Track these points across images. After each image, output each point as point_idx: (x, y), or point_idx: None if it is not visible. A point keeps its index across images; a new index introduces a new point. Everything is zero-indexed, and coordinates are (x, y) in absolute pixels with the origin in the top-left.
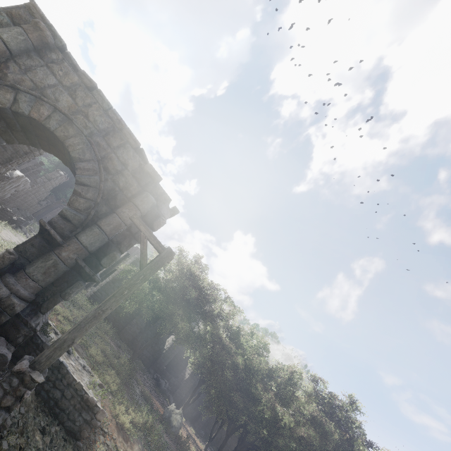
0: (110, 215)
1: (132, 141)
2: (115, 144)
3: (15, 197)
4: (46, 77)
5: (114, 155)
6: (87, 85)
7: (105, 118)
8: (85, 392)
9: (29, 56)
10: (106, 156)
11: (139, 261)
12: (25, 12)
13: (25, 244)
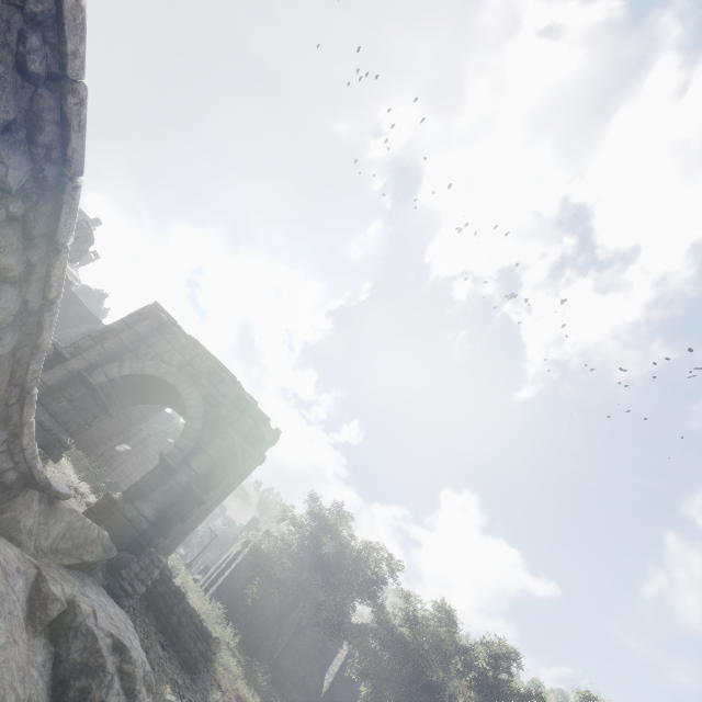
0: (215, 441)
1: (230, 376)
2: (216, 382)
3: (120, 481)
4: (164, 347)
5: (215, 391)
6: (193, 344)
7: (207, 364)
8: (199, 620)
9: (153, 337)
10: (209, 393)
11: (268, 535)
12: (151, 310)
13: (149, 475)
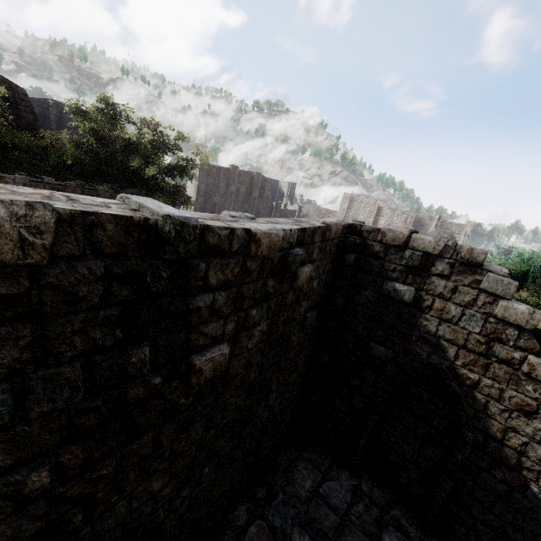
0: None
1: None
2: None
3: None
4: None
5: None
6: None
7: None
8: None
9: None
10: None
11: None
12: None
13: None
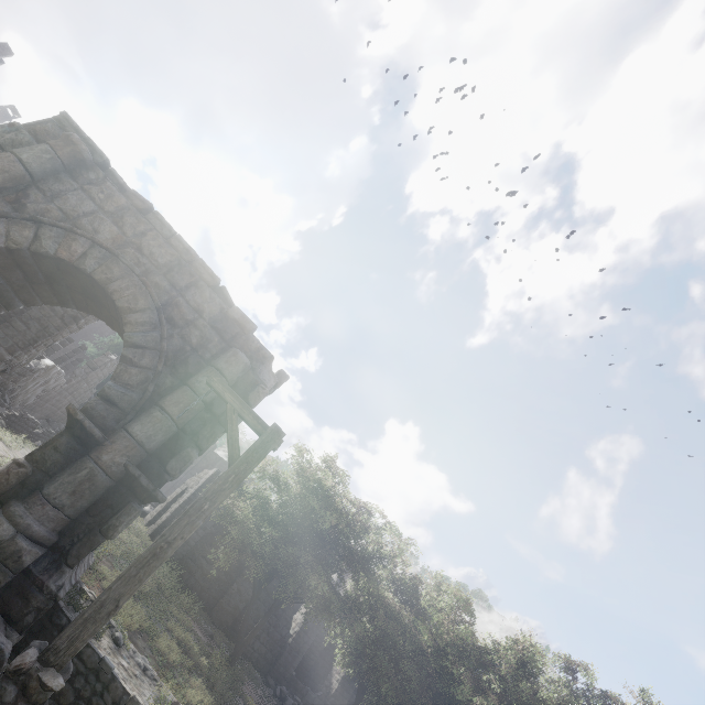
0: (179, 389)
1: (208, 276)
2: (182, 283)
3: (42, 401)
4: (80, 203)
5: (182, 299)
6: (139, 207)
7: (166, 248)
8: None
9: (58, 179)
10: (169, 302)
11: None
12: (54, 126)
13: (44, 449)
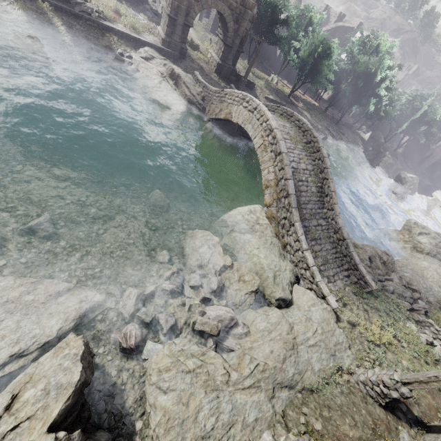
0: (240, 29)
1: None
2: None
3: None
4: None
5: (232, 1)
6: None
7: None
8: (250, 80)
9: None
10: (230, 4)
11: None
12: None
13: (224, 51)
